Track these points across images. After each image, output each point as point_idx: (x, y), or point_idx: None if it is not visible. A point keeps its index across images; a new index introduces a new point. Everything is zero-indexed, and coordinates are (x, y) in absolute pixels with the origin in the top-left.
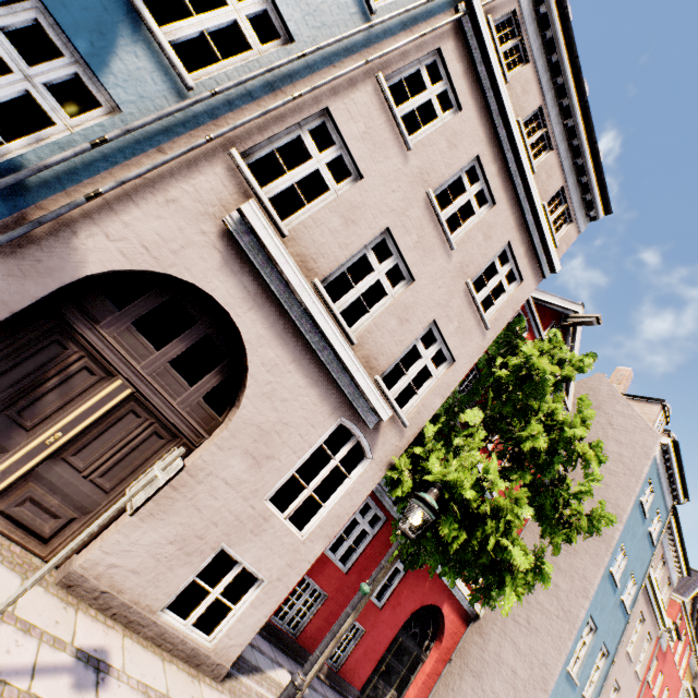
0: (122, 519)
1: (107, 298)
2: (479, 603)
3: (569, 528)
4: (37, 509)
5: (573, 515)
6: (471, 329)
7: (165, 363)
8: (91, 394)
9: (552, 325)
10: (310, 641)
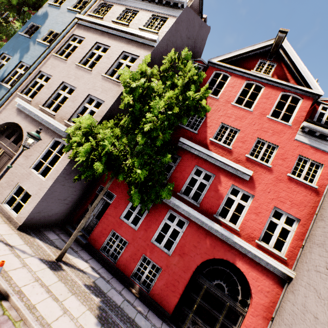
0: None
1: None
2: (291, 267)
3: (144, 124)
4: None
5: (147, 118)
6: (111, 88)
7: (11, 142)
8: None
9: (261, 62)
10: (123, 267)
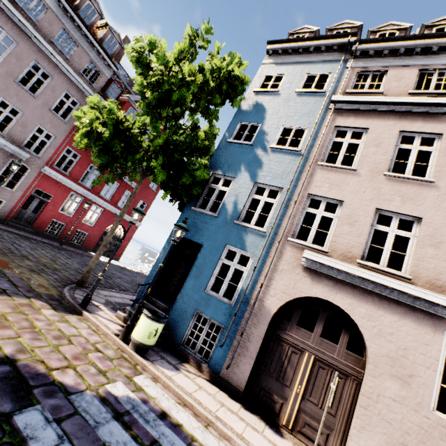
0: (349, 432)
1: (290, 317)
2: None
3: None
4: (311, 429)
5: None
6: None
7: (318, 337)
8: (300, 363)
9: None
10: None
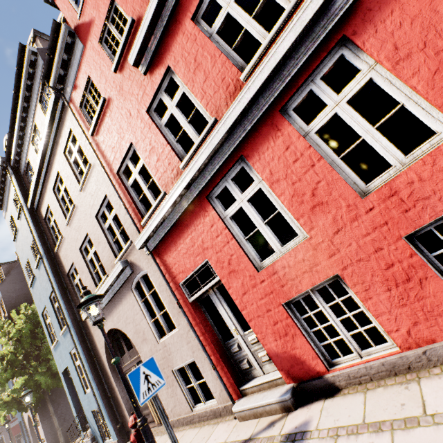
0: None
1: None
2: None
3: None
4: None
5: None
6: None
7: None
8: None
9: None
10: None
